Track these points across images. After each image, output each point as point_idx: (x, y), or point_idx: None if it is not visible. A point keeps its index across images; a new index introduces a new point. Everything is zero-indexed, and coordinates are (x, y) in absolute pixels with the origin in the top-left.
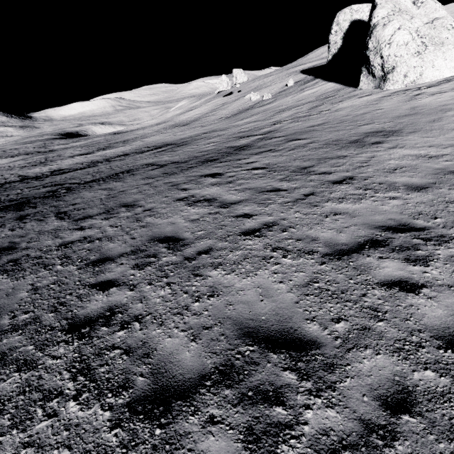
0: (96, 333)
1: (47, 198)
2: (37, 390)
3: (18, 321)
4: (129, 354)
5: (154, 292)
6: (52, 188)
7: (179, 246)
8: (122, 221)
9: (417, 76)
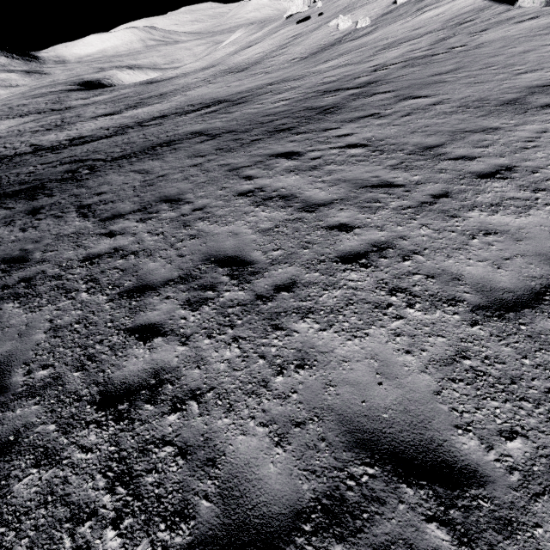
0: (139, 414)
1: (65, 181)
2: (63, 502)
3: (34, 380)
4: (186, 456)
5: (216, 352)
6: (72, 166)
7: (246, 274)
8: (164, 226)
9: None
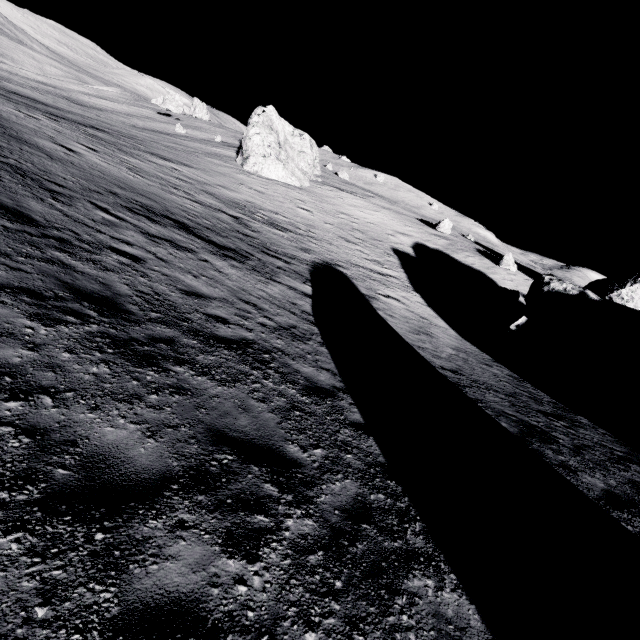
0: None
1: None
2: None
3: None
4: None
5: None
6: None
7: None
8: None
9: (259, 169)
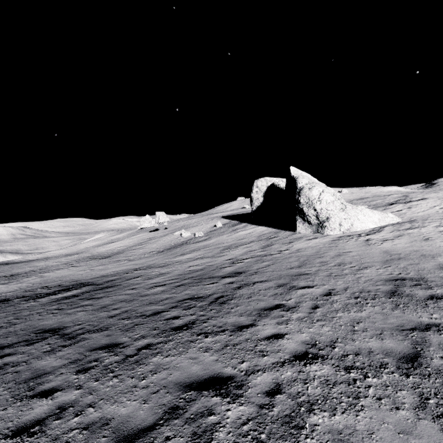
0: None
1: None
2: None
3: None
4: None
5: None
6: None
7: None
8: None
9: (349, 226)
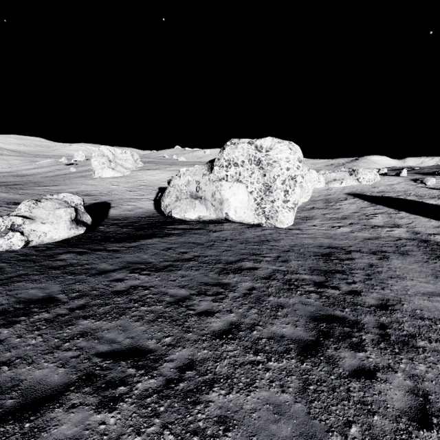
0: None
1: None
2: None
3: None
4: None
5: None
6: None
7: None
8: None
9: (101, 175)
